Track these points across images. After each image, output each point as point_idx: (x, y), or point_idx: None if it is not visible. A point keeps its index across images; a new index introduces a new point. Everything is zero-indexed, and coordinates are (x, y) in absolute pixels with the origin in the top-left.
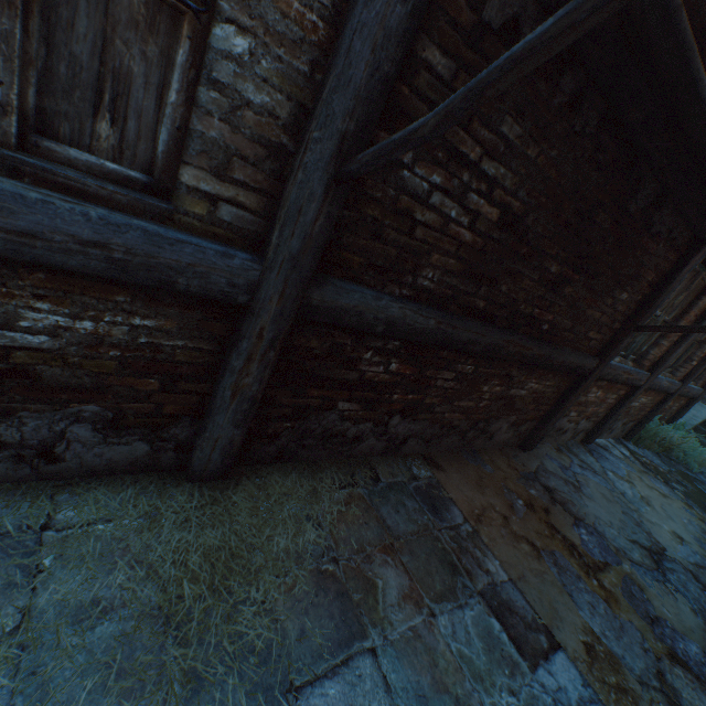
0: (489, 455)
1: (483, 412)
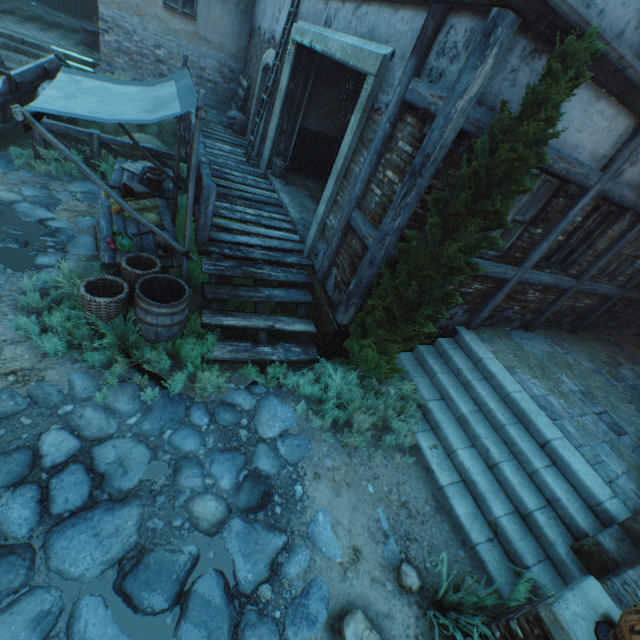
0: (626, 336)
1: (632, 320)
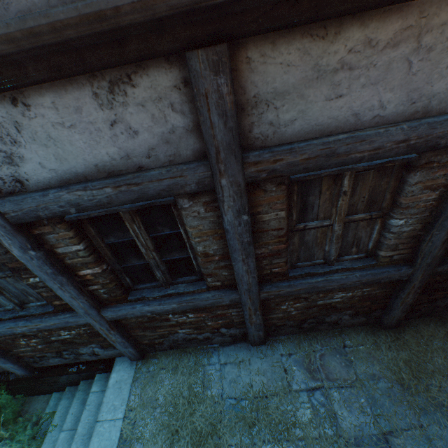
0: None
1: None
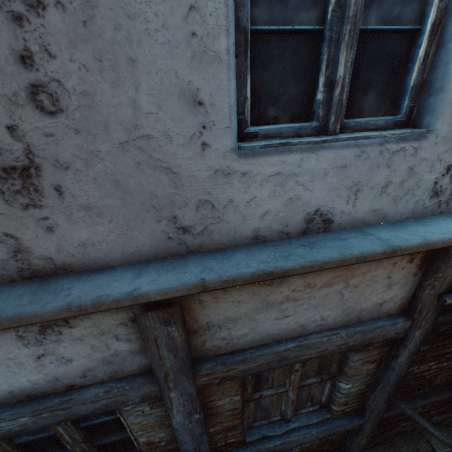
0: None
1: None
